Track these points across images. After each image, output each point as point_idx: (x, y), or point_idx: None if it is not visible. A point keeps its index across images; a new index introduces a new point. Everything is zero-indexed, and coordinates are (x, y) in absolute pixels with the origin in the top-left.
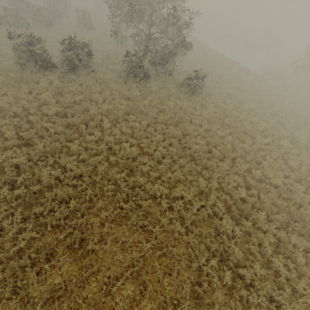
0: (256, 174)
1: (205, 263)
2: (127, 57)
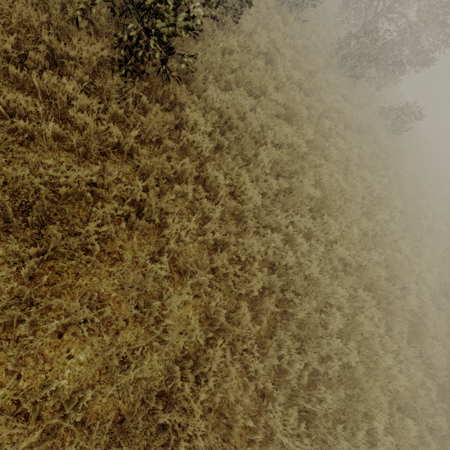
0: (448, 263)
1: (445, 332)
2: (363, 32)
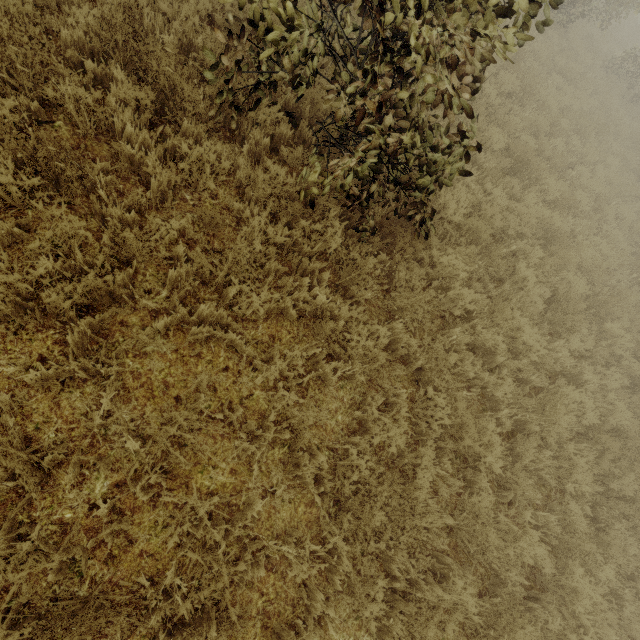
0: None
1: None
2: None
